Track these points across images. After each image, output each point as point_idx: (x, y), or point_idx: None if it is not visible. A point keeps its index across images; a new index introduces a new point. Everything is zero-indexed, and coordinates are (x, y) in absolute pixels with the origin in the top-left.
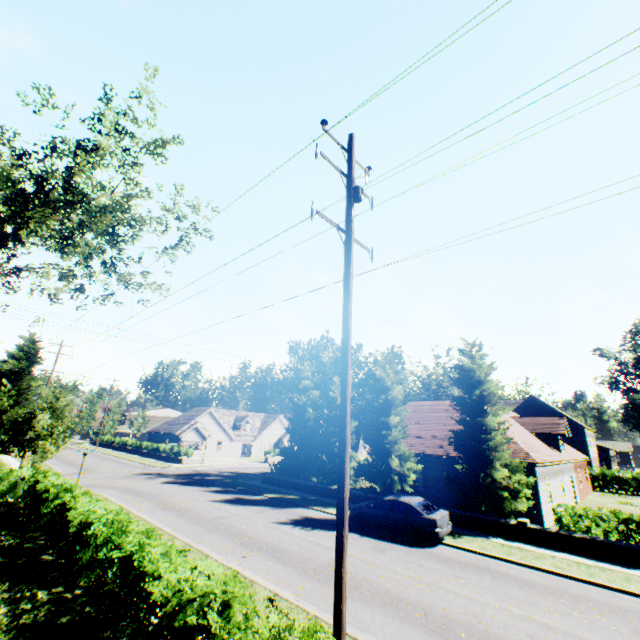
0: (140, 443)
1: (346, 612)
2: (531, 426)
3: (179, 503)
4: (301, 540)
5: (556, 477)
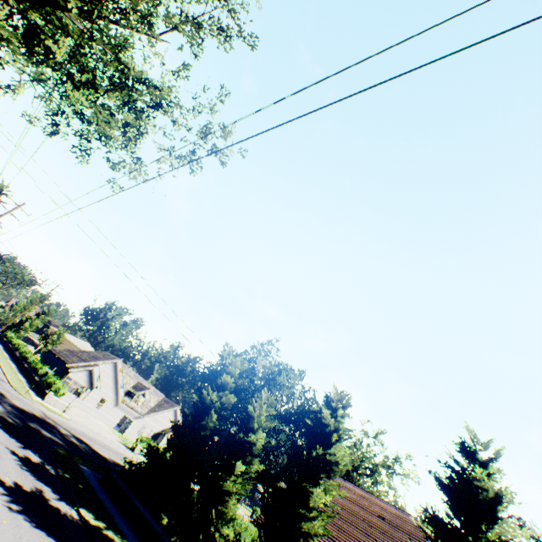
0: (30, 355)
1: None
2: None
3: None
4: None
5: None
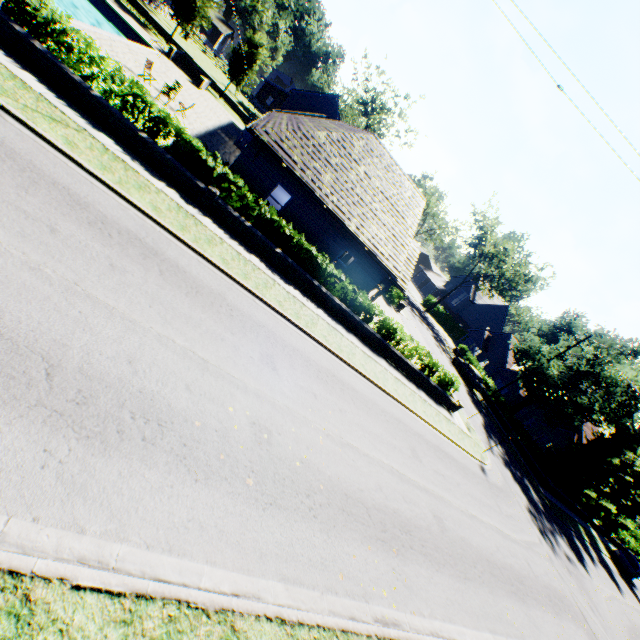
0: (289, 234)
1: None
2: None
3: None
4: None
5: None
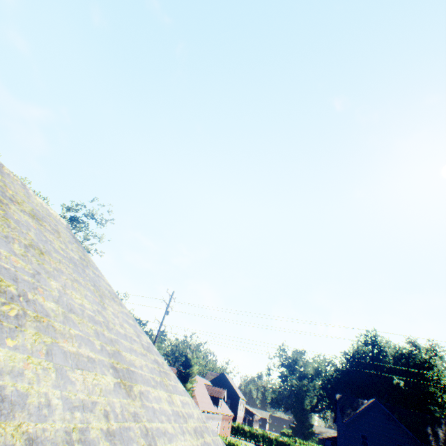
0: None
1: None
2: (211, 391)
3: None
4: None
5: (209, 420)
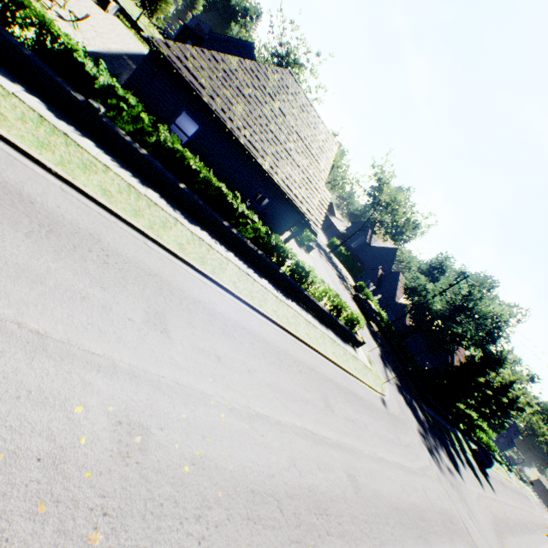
0: (195, 167)
1: (535, 542)
2: None
3: (499, 515)
4: (505, 505)
5: None
